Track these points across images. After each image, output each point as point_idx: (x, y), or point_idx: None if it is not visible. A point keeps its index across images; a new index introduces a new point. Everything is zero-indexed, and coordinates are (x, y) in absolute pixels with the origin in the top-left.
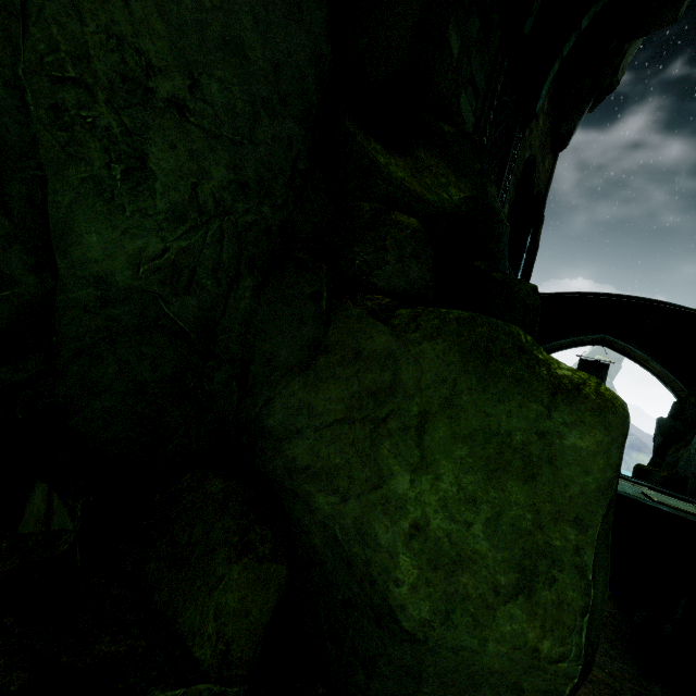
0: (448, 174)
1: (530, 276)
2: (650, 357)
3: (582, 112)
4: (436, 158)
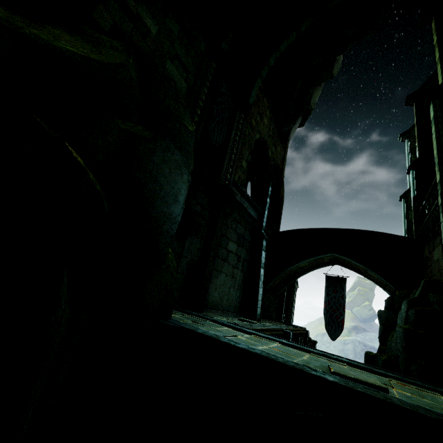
0: (82, 48)
1: (280, 218)
2: (366, 266)
3: (294, 122)
4: (77, 41)
